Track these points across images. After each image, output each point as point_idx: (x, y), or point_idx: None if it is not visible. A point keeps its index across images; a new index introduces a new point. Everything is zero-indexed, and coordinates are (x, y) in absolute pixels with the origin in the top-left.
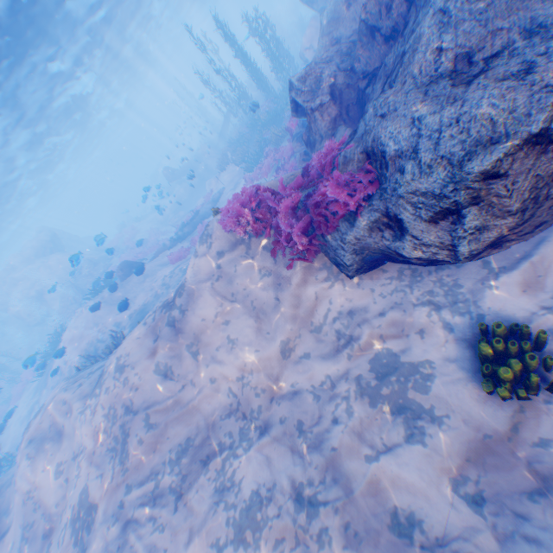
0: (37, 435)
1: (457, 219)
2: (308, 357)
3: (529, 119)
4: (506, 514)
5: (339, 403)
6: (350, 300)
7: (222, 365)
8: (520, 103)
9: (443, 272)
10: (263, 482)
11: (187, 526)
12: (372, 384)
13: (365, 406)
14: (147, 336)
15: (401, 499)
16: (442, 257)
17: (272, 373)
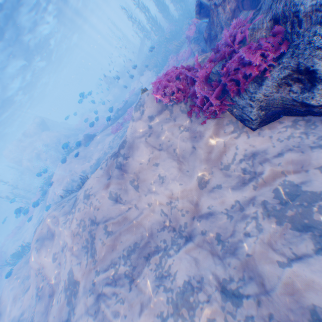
0: (40, 236)
1: None
2: (220, 188)
3: None
4: None
5: (249, 222)
6: (253, 146)
7: (155, 195)
8: None
9: None
10: (193, 276)
11: (139, 301)
12: (277, 208)
13: (272, 224)
14: (103, 176)
15: (318, 300)
16: None
17: (192, 200)
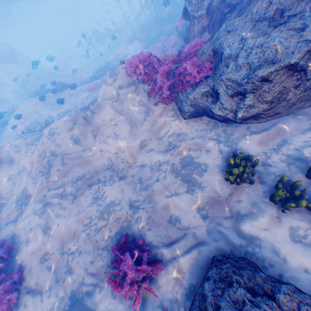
0: None
1: (243, 98)
2: (152, 151)
3: (292, 55)
4: (214, 222)
5: (161, 173)
6: (181, 129)
7: (108, 145)
8: (292, 45)
9: (228, 127)
10: (117, 198)
11: (77, 209)
12: (178, 168)
13: (172, 176)
14: (70, 122)
15: (175, 212)
16: (230, 116)
17: (133, 155)
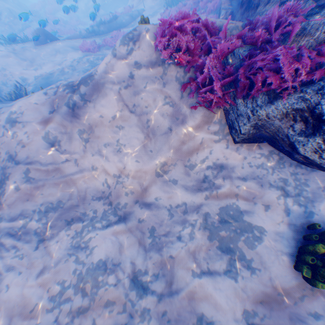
0: None
1: None
2: (176, 184)
3: None
4: None
5: (186, 227)
6: (226, 158)
7: (105, 160)
8: None
9: (301, 170)
10: (111, 258)
11: (43, 264)
12: (215, 225)
13: (204, 237)
14: (45, 106)
15: (208, 311)
16: None
17: (143, 183)
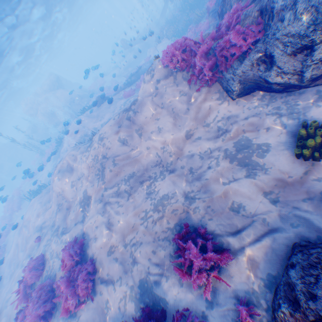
0: (61, 169)
1: (310, 53)
2: (200, 139)
3: None
4: (288, 206)
5: (213, 161)
6: (229, 111)
7: (153, 141)
8: None
9: (290, 98)
10: (170, 191)
11: (133, 205)
12: (233, 153)
13: (226, 163)
14: (115, 125)
15: (236, 199)
16: (293, 80)
17: (179, 147)
